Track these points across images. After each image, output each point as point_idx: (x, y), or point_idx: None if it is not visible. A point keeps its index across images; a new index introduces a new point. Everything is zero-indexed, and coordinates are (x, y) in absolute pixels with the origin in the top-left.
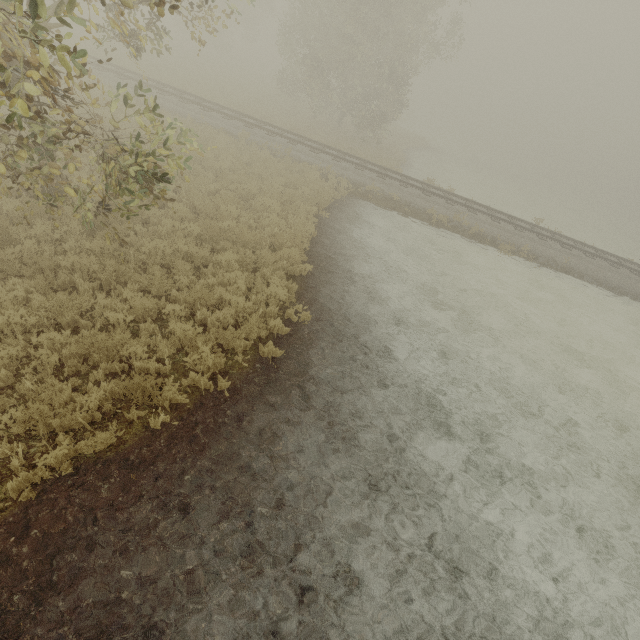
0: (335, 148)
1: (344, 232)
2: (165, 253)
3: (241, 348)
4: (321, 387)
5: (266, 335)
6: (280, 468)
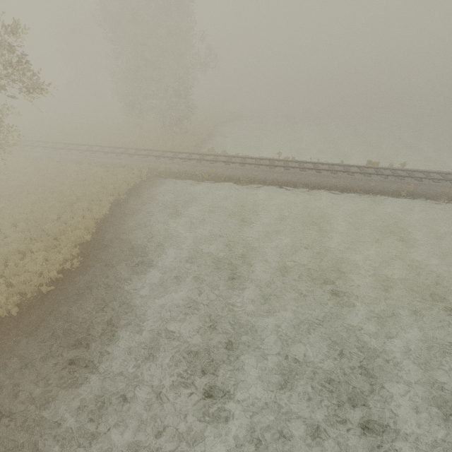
0: (146, 149)
1: (131, 205)
2: (5, 253)
3: (29, 291)
4: (70, 299)
5: (50, 280)
6: (30, 341)
